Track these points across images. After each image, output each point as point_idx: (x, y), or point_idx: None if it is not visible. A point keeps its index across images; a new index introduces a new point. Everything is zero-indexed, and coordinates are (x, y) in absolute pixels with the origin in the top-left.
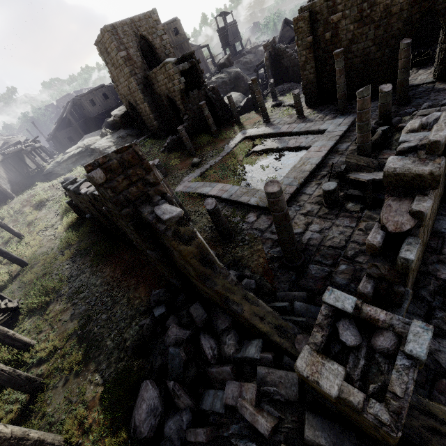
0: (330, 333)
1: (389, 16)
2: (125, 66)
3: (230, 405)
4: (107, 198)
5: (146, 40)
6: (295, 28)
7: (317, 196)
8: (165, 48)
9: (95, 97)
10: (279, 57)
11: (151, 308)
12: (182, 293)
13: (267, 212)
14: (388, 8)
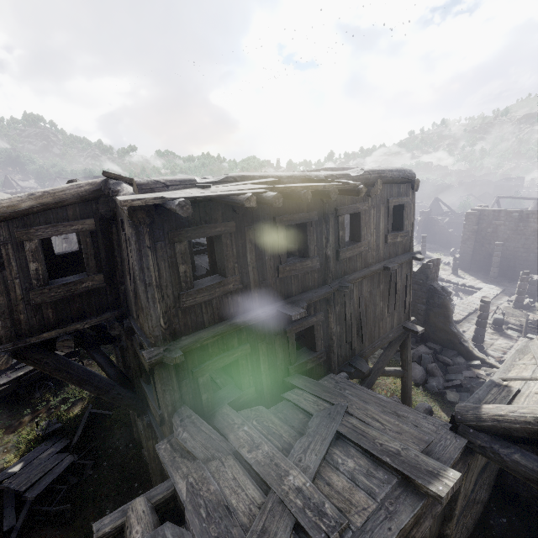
0: None
1: (537, 236)
2: None
3: (468, 377)
4: (425, 275)
5: None
6: (466, 218)
7: None
8: None
9: None
10: (431, 223)
11: None
12: (413, 338)
13: None
14: (537, 231)
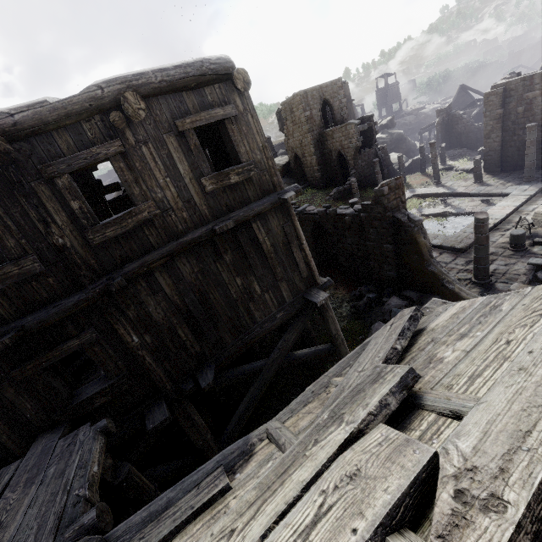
0: (531, 279)
1: None
2: (306, 124)
3: None
4: (381, 205)
5: (328, 102)
6: (485, 101)
7: (501, 243)
8: (341, 110)
9: None
10: (452, 123)
11: (355, 299)
12: (389, 287)
13: (450, 251)
14: None
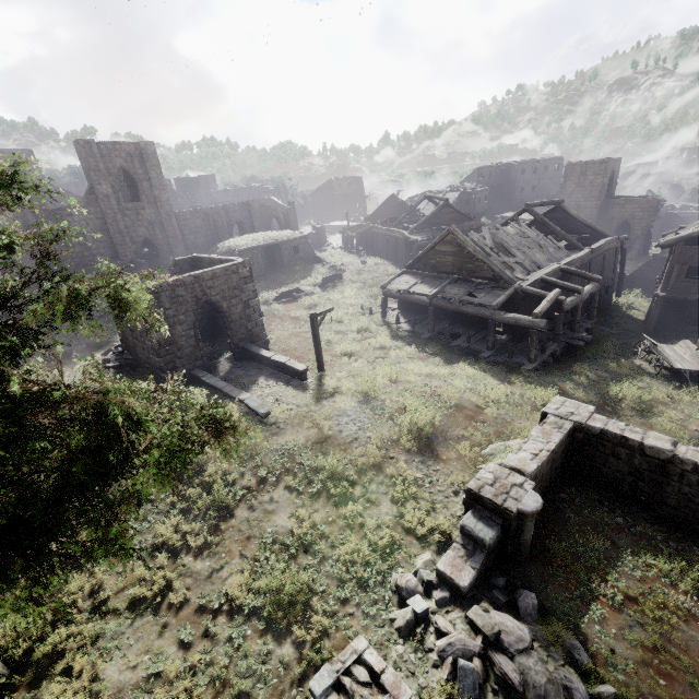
0: None
1: None
2: (600, 189)
3: None
4: None
5: (611, 175)
6: None
7: None
8: (614, 185)
9: (481, 197)
10: (669, 219)
11: None
12: None
13: None
14: None
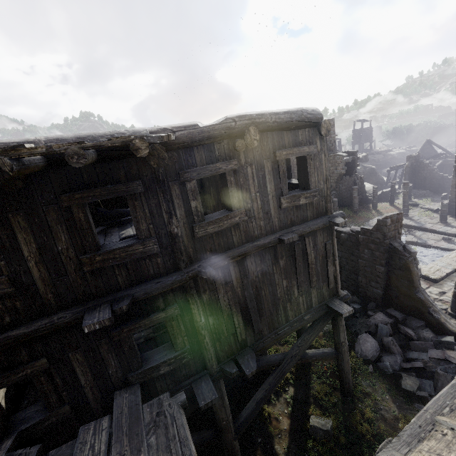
0: None
1: None
2: None
3: (435, 358)
4: (381, 232)
5: None
6: None
7: None
8: (330, 142)
9: None
10: (419, 168)
11: None
12: (373, 301)
13: (424, 279)
14: None
